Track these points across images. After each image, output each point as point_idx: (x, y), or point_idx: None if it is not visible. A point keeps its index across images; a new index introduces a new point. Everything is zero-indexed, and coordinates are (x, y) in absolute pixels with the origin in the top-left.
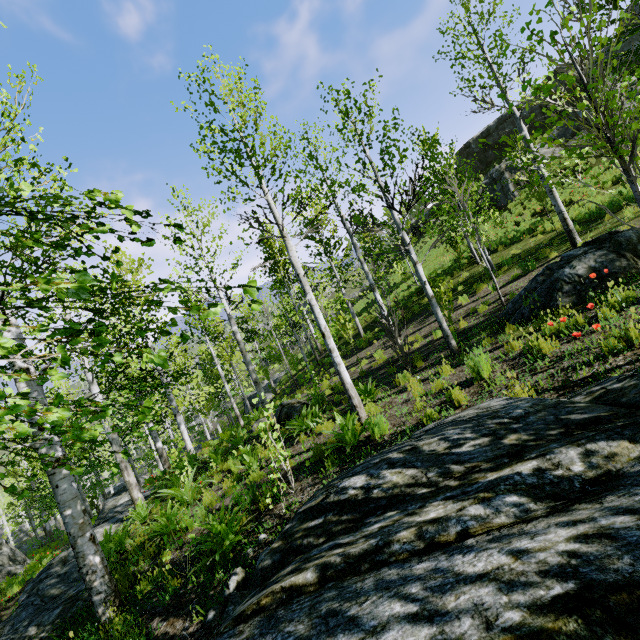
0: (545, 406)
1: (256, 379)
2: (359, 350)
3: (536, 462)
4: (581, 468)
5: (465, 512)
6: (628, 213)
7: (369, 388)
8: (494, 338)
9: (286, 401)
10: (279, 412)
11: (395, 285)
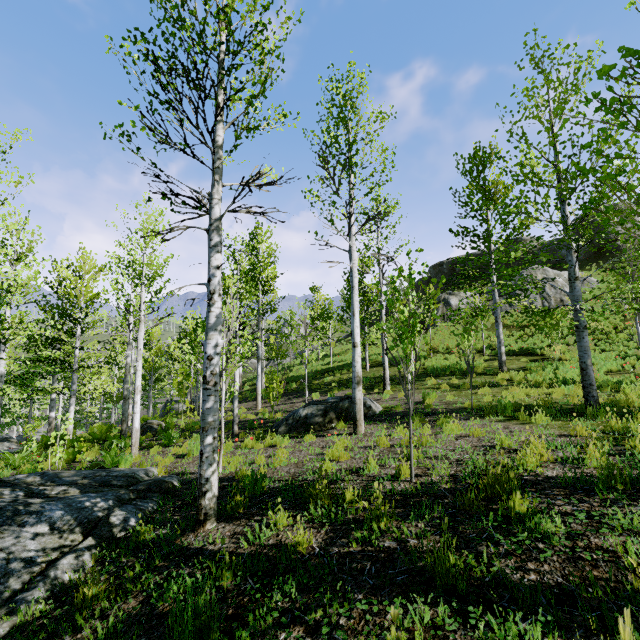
0: (125, 475)
1: (126, 396)
2: (246, 401)
3: (50, 487)
4: (54, 493)
5: (3, 491)
6: (429, 382)
7: (175, 435)
8: (251, 434)
9: (152, 420)
10: (141, 426)
11: (326, 356)
